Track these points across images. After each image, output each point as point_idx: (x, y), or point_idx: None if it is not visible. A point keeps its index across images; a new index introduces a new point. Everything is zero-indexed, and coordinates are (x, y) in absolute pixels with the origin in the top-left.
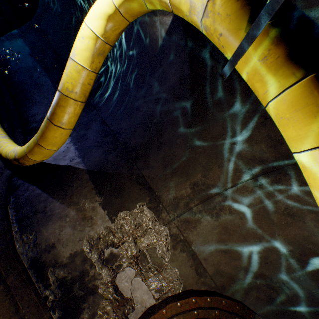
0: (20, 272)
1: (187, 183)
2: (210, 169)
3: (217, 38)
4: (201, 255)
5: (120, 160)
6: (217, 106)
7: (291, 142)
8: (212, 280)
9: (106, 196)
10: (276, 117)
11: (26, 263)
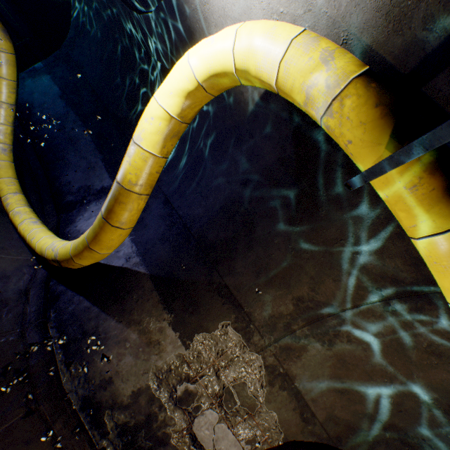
0: (69, 417)
1: (288, 297)
2: (321, 282)
3: (343, 143)
4: (307, 395)
5: (195, 262)
6: (333, 204)
7: (448, 293)
8: (322, 429)
9: (177, 312)
10: (427, 258)
11: (76, 404)
